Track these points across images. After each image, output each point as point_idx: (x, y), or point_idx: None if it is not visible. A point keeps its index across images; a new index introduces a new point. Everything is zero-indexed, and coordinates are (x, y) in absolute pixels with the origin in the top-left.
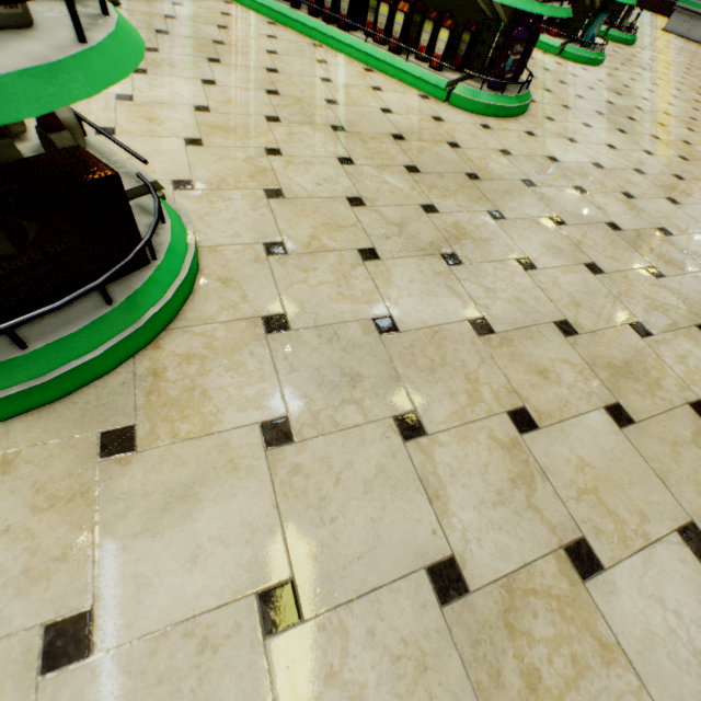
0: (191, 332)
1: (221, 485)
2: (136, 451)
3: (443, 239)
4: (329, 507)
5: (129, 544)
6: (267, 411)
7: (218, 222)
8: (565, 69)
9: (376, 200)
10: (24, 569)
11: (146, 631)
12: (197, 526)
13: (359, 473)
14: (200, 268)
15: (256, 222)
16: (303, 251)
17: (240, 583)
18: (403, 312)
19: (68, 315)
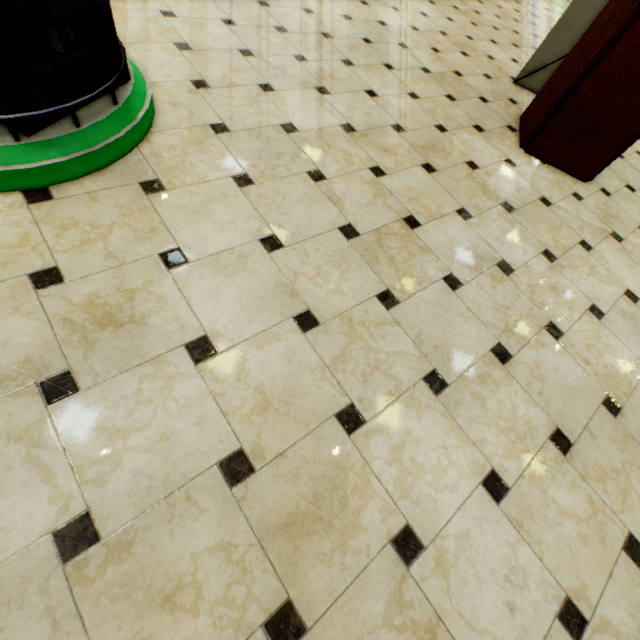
0: (167, 134)
1: (222, 203)
2: (166, 191)
3: (314, 78)
4: (283, 209)
5: (185, 226)
6: (233, 171)
7: (150, 67)
8: None
9: (261, 52)
10: (135, 237)
11: (211, 254)
12: (217, 218)
13: (295, 196)
14: (153, 97)
15: (179, 67)
16: (221, 86)
17: (249, 237)
18: (299, 122)
19: (93, 111)
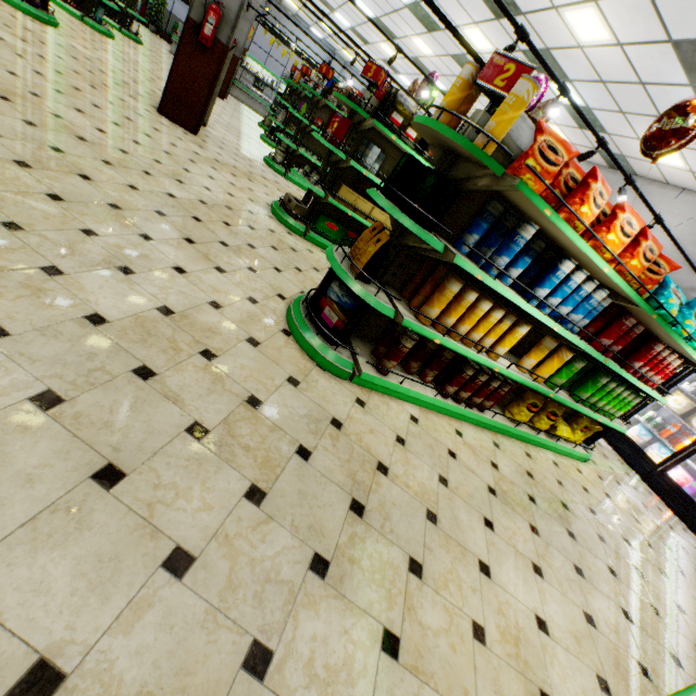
0: None
1: None
2: None
3: (19, 36)
4: None
5: None
6: None
7: None
8: (87, 29)
9: None
10: None
11: None
12: None
13: (6, 53)
14: None
15: None
16: None
17: None
18: (8, 40)
19: None
